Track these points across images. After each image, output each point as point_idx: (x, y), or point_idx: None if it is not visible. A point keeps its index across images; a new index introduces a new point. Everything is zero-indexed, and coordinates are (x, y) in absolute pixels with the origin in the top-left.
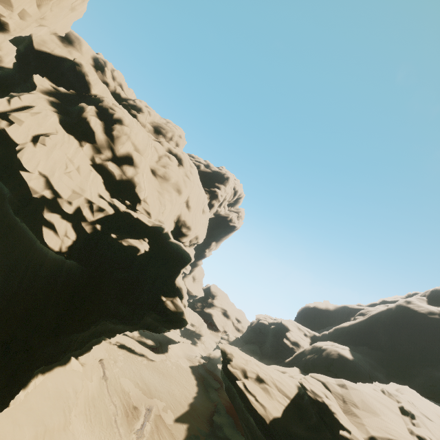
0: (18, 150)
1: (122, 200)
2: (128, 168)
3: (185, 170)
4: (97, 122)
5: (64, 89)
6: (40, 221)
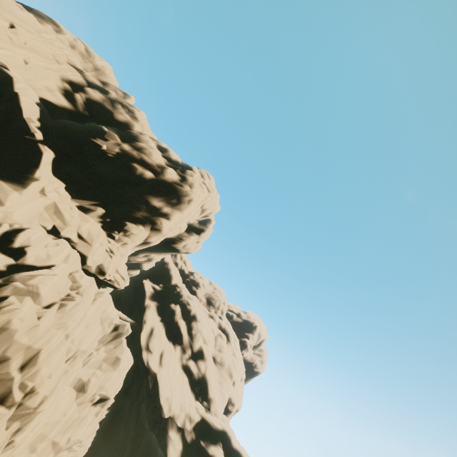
0: (159, 380)
1: (201, 400)
2: (201, 363)
3: (232, 347)
4: (184, 325)
5: (159, 287)
6: (167, 437)
